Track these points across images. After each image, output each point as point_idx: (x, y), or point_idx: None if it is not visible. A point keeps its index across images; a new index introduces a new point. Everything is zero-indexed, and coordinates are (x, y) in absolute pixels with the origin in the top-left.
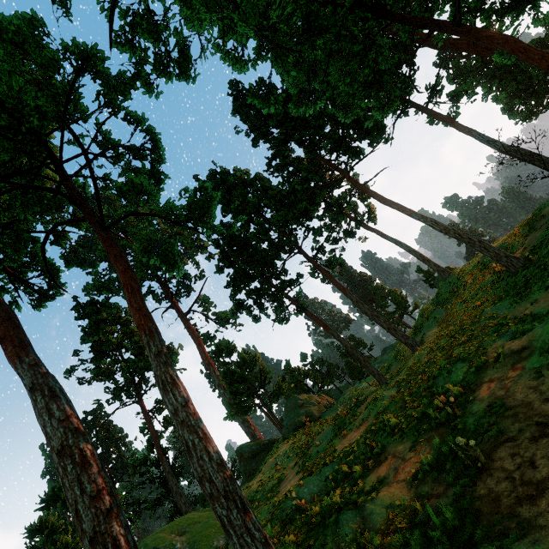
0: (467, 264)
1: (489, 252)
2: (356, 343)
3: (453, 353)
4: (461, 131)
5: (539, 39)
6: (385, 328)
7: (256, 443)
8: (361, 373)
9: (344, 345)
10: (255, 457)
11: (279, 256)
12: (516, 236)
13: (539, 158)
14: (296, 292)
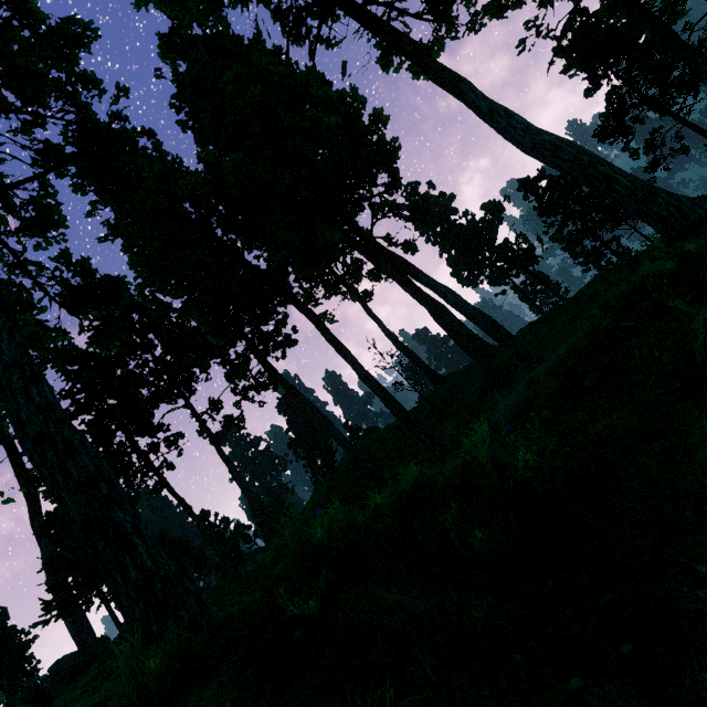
0: (369, 439)
1: (350, 453)
2: (273, 500)
3: (269, 571)
4: (368, 314)
5: (480, 222)
6: (260, 513)
7: (85, 653)
8: (237, 558)
9: (205, 533)
10: (76, 676)
11: (153, 413)
12: (395, 428)
13: (417, 361)
14: (159, 465)
